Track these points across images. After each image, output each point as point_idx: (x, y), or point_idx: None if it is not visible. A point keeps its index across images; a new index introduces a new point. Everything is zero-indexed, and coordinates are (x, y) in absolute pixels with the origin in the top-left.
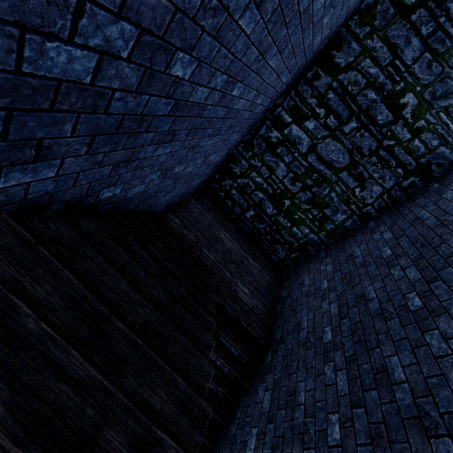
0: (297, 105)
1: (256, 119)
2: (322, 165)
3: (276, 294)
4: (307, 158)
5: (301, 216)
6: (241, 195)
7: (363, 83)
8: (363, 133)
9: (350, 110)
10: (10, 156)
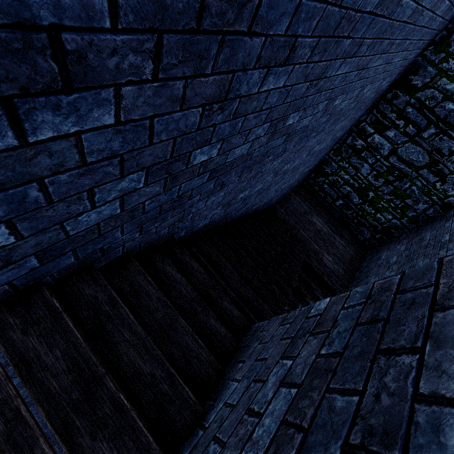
0: (378, 120)
1: (342, 136)
2: (402, 164)
3: (357, 265)
4: (388, 159)
5: (384, 205)
6: (332, 189)
7: (440, 97)
8: (442, 137)
9: (427, 120)
10: (241, 208)
